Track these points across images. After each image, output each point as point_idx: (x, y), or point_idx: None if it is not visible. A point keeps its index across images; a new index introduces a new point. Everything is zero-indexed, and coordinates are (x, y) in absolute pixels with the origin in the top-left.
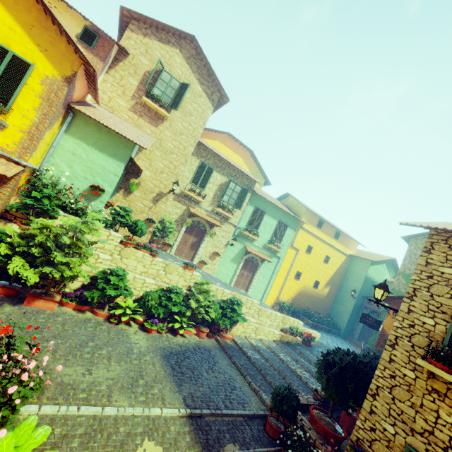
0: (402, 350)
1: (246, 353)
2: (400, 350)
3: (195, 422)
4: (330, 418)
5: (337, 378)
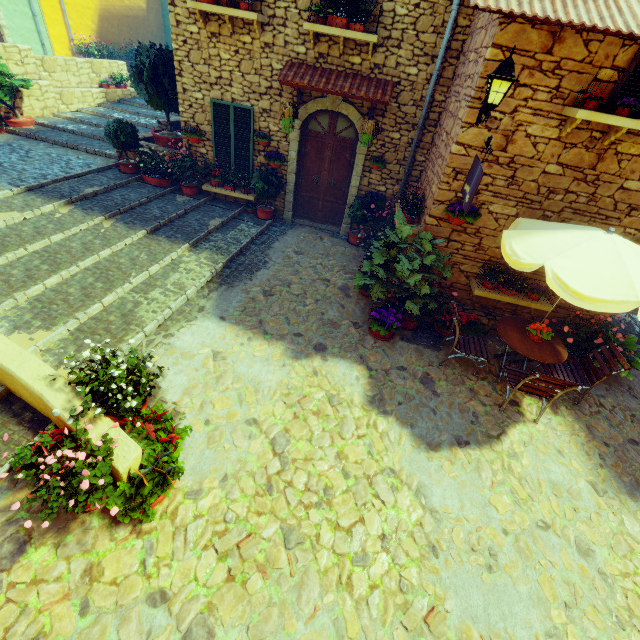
0: (181, 4)
1: (65, 129)
2: (180, 5)
3: (39, 192)
4: (171, 131)
5: (155, 83)
